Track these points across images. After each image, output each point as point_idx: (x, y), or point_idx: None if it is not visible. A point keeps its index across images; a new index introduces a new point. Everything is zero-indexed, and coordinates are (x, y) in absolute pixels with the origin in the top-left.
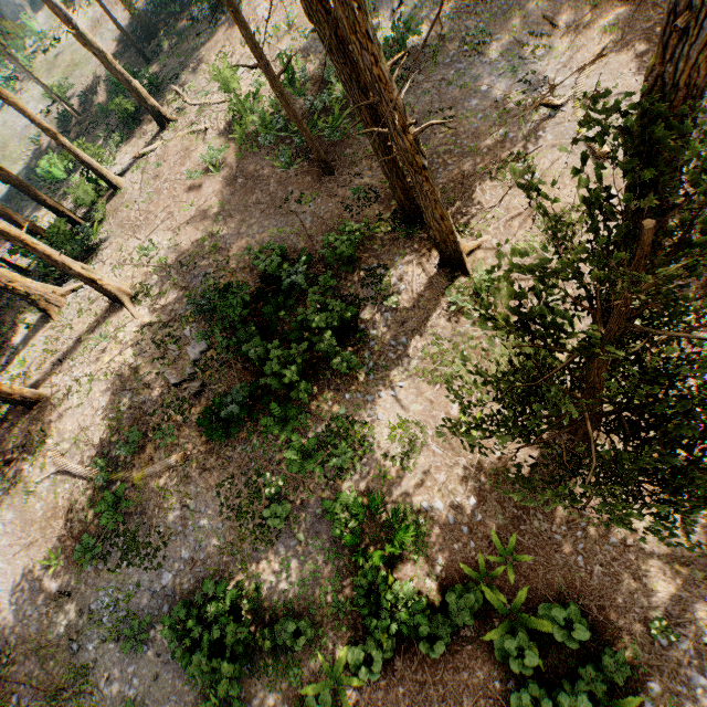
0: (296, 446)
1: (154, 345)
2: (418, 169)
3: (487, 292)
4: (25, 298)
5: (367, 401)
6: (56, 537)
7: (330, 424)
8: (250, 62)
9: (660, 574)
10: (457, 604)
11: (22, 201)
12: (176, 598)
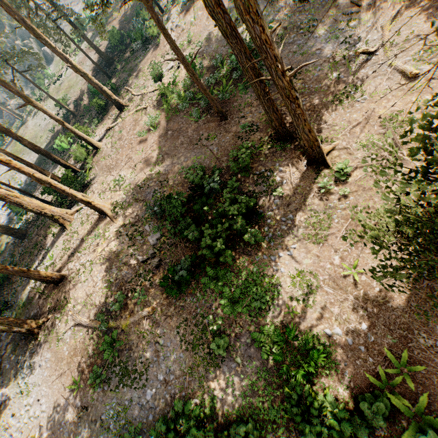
0: (227, 296)
1: (127, 238)
2: (292, 99)
3: (345, 177)
4: (51, 218)
5: (271, 260)
6: (77, 368)
7: (248, 278)
8: (168, 66)
9: None
10: (371, 409)
11: (46, 165)
12: (157, 409)
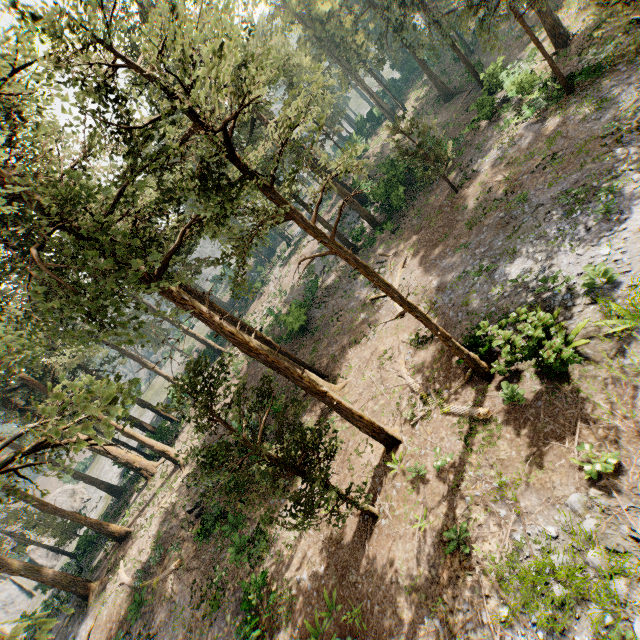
0: (236, 543)
1: (186, 488)
2: None
3: None
4: (137, 471)
5: (281, 503)
6: (106, 635)
7: (259, 524)
8: (263, 313)
9: (405, 602)
10: None
11: None
12: None
